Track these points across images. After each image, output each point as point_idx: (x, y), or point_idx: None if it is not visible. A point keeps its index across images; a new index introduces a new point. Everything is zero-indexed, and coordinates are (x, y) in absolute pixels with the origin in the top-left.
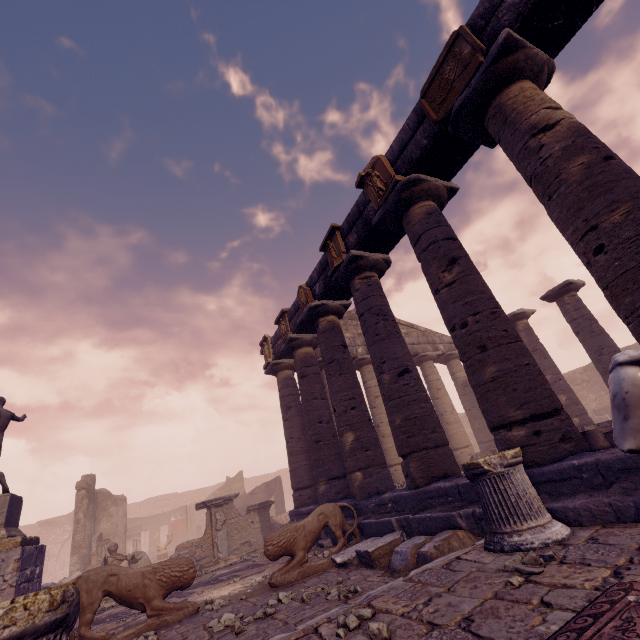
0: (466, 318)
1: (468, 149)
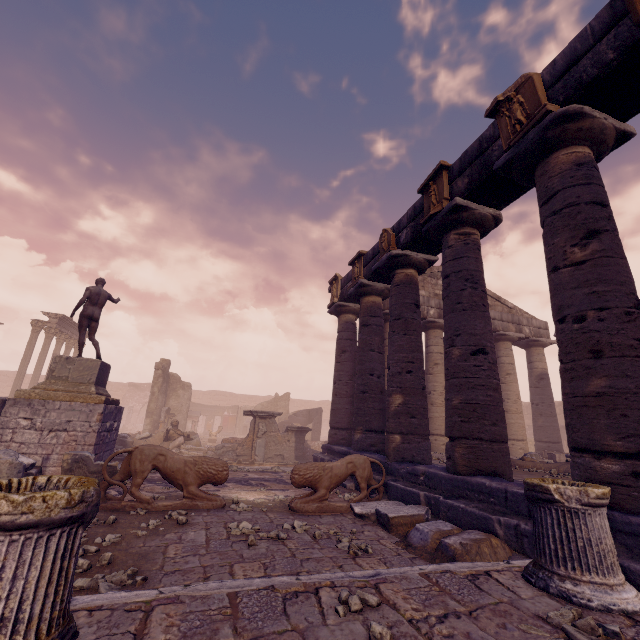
0: (586, 311)
1: None
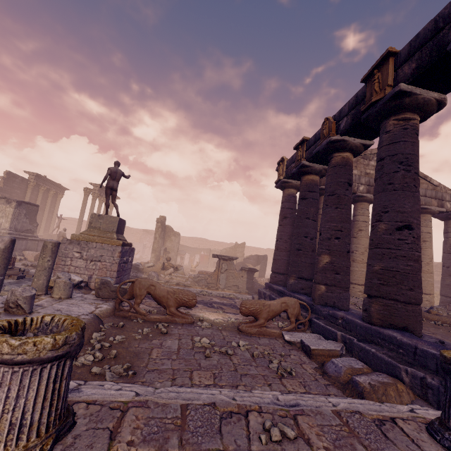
0: None
1: None
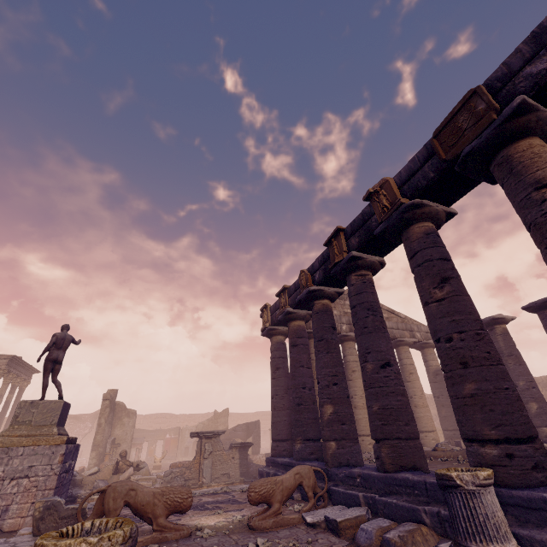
0: (452, 334)
1: (471, 183)
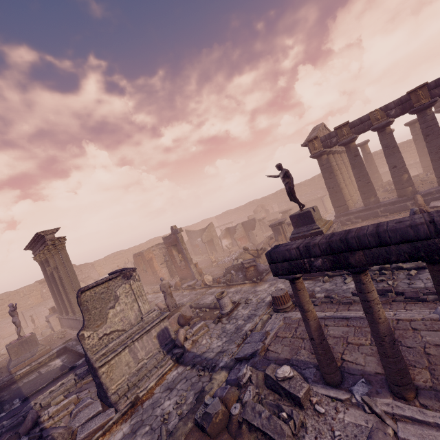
0: None
1: None
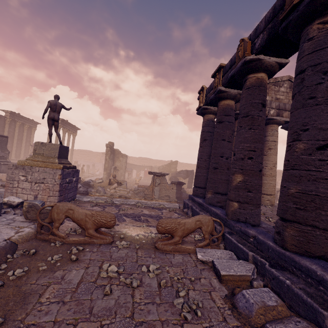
0: None
1: None
